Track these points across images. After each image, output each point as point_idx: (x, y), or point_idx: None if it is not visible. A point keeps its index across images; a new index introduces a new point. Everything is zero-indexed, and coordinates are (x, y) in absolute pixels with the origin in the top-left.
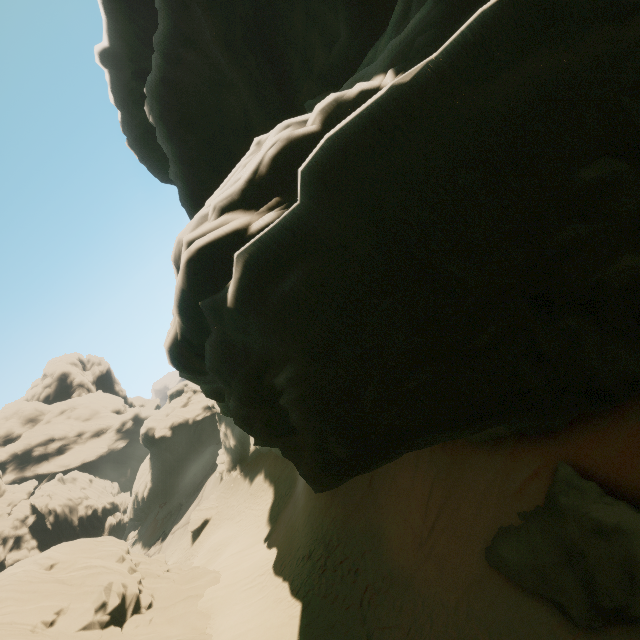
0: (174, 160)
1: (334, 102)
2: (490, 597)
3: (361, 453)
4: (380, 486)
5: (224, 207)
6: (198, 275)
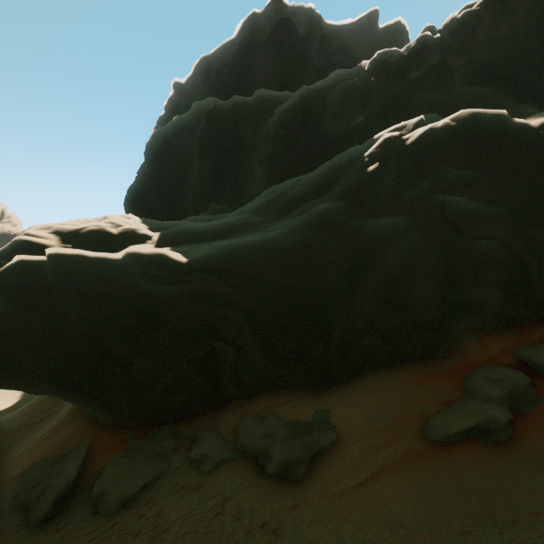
0: (142, 169)
1: (132, 229)
2: (5, 488)
3: (5, 368)
4: (46, 420)
5: (58, 231)
6: (14, 248)
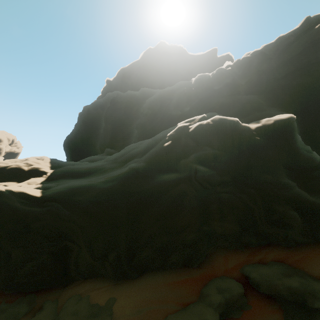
0: (75, 126)
1: (37, 168)
2: None
3: None
4: None
5: None
6: None
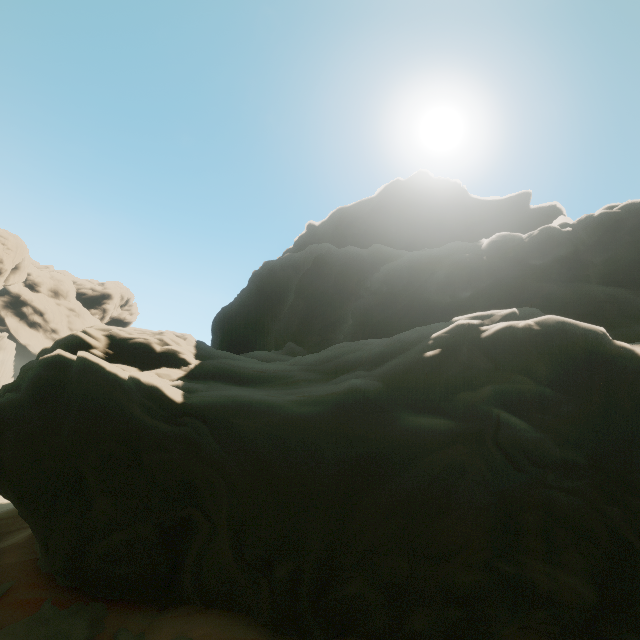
0: (241, 293)
1: (175, 351)
2: None
3: None
4: (9, 536)
5: (113, 335)
6: (67, 341)
